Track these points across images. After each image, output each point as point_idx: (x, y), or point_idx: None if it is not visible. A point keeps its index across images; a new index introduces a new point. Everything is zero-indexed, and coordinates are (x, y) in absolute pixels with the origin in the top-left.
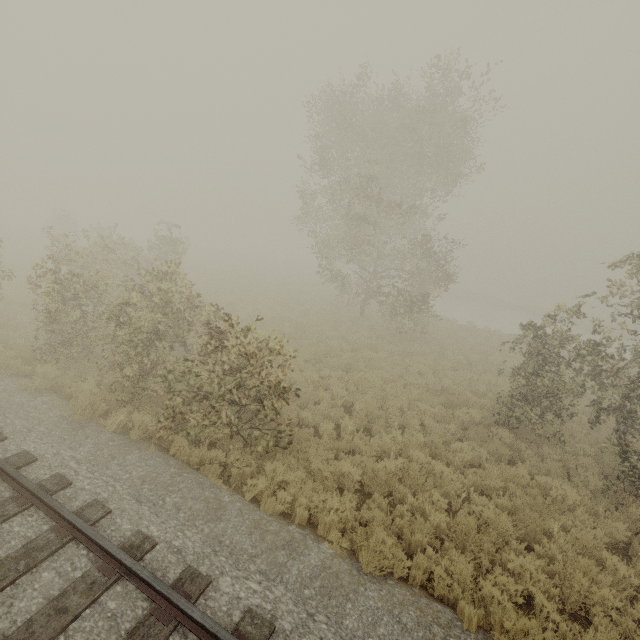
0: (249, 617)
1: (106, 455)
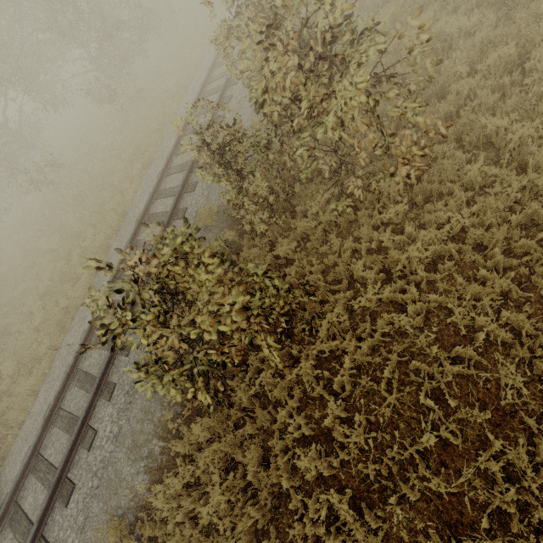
0: (92, 433)
1: None
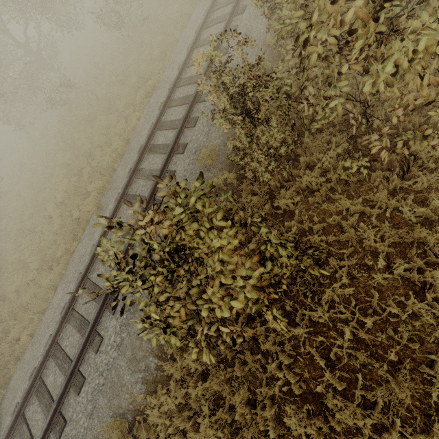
0: (99, 339)
1: None
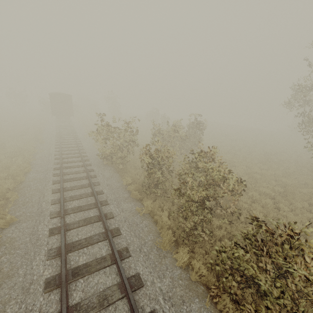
0: None
1: (178, 295)
